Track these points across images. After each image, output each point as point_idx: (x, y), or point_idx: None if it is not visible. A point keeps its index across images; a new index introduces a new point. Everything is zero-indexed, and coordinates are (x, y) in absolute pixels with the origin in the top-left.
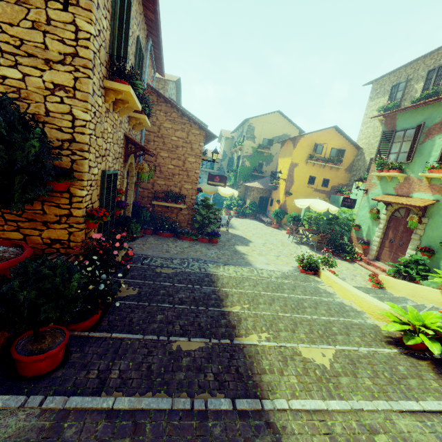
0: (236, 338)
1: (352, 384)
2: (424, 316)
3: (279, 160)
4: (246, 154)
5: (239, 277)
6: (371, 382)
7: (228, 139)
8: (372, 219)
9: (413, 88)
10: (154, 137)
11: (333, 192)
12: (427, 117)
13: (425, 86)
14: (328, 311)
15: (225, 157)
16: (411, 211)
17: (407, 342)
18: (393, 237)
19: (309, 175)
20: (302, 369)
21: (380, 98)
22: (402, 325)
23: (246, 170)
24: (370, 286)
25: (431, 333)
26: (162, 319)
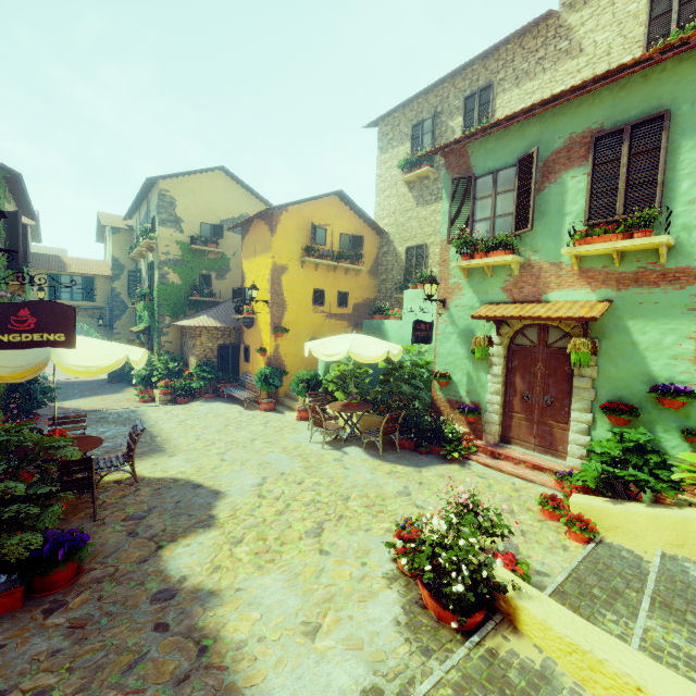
0: None
1: None
2: None
3: (244, 264)
4: (166, 257)
5: None
6: None
7: (119, 232)
8: (472, 359)
9: (447, 127)
10: None
11: (358, 315)
12: (535, 140)
13: (466, 122)
14: None
15: (120, 270)
16: (551, 330)
17: None
18: (527, 388)
19: (312, 288)
20: None
21: (396, 147)
22: None
23: (174, 293)
24: (572, 543)
25: None
26: None
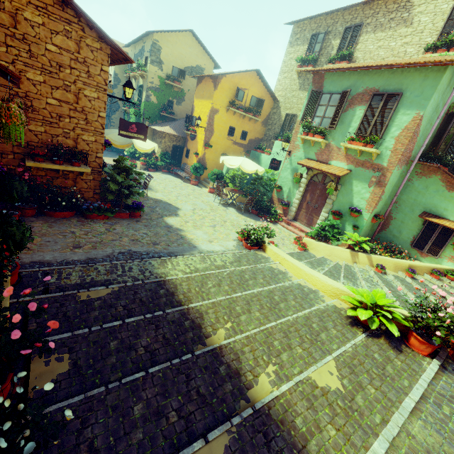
0: (248, 391)
1: (366, 401)
2: (374, 295)
3: (195, 101)
4: (151, 85)
5: (198, 275)
6: (373, 388)
7: None
8: (293, 182)
9: (330, 44)
10: (5, 35)
11: (250, 146)
12: (352, 84)
13: (340, 45)
14: (296, 301)
15: (118, 82)
16: (327, 177)
17: (372, 326)
18: (310, 200)
19: (229, 125)
20: (328, 408)
21: (299, 45)
22: (367, 311)
23: (152, 108)
24: (298, 250)
25: (391, 317)
26: (144, 412)
